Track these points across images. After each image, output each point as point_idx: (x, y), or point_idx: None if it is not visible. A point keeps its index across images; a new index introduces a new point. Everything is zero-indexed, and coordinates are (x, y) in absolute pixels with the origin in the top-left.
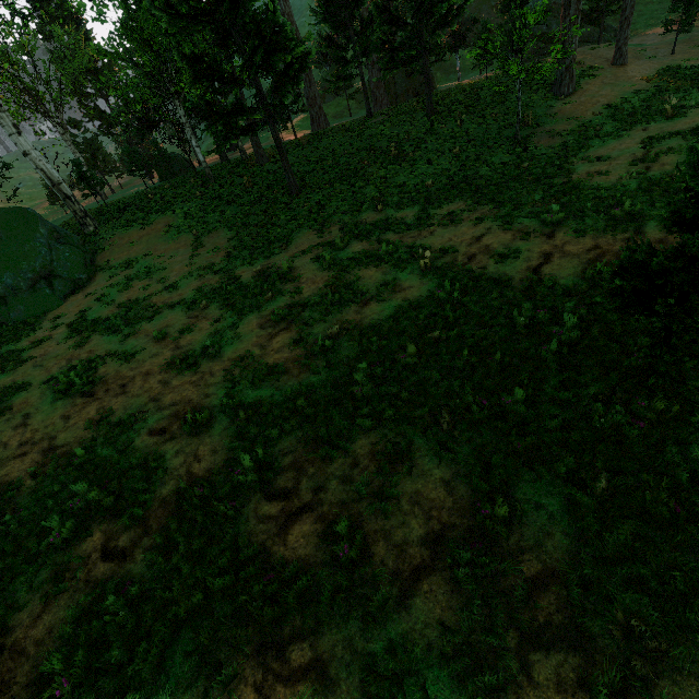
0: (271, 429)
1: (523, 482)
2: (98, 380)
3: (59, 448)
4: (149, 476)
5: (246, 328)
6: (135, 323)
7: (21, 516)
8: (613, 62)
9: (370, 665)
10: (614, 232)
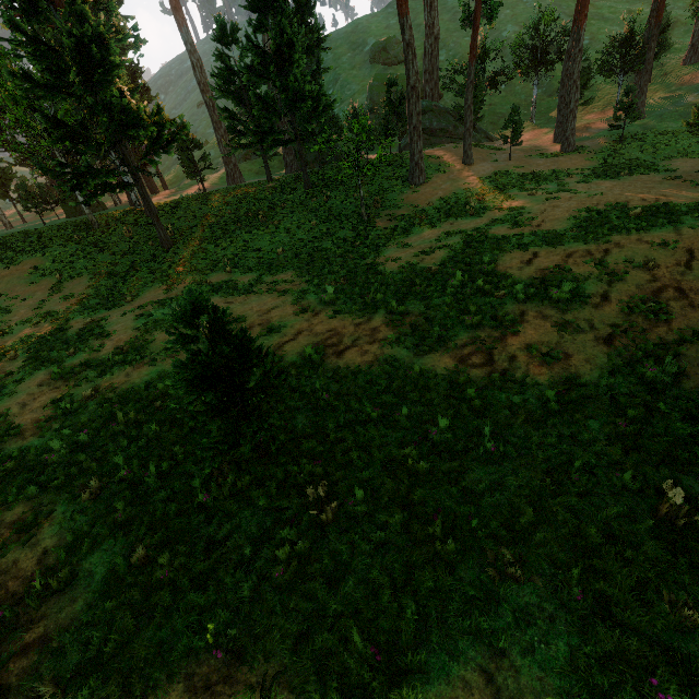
0: None
1: (100, 551)
2: None
3: None
4: None
5: (28, 384)
6: None
7: None
8: (462, 161)
9: None
10: (355, 316)
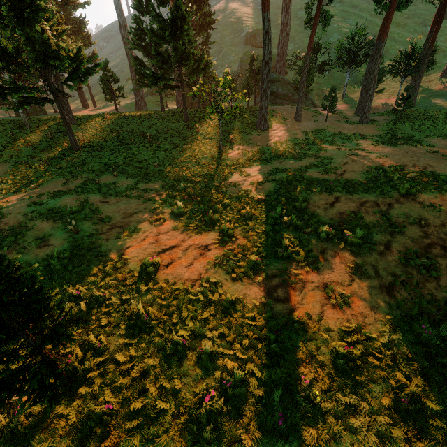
0: None
1: None
2: None
3: None
4: None
5: None
6: None
7: None
8: (294, 118)
9: None
10: (194, 231)
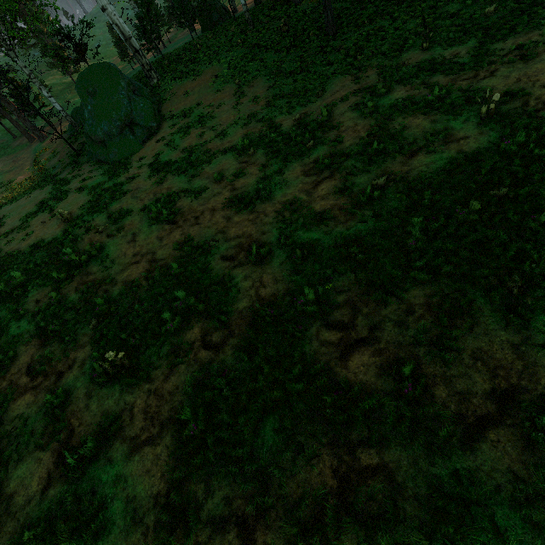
0: (324, 269)
1: None
2: (178, 212)
3: (159, 261)
4: (226, 292)
5: (291, 174)
6: (197, 166)
7: (144, 306)
8: None
9: (436, 485)
10: None
